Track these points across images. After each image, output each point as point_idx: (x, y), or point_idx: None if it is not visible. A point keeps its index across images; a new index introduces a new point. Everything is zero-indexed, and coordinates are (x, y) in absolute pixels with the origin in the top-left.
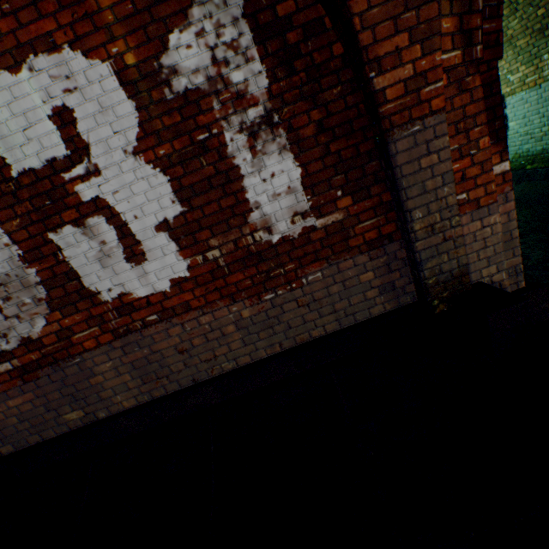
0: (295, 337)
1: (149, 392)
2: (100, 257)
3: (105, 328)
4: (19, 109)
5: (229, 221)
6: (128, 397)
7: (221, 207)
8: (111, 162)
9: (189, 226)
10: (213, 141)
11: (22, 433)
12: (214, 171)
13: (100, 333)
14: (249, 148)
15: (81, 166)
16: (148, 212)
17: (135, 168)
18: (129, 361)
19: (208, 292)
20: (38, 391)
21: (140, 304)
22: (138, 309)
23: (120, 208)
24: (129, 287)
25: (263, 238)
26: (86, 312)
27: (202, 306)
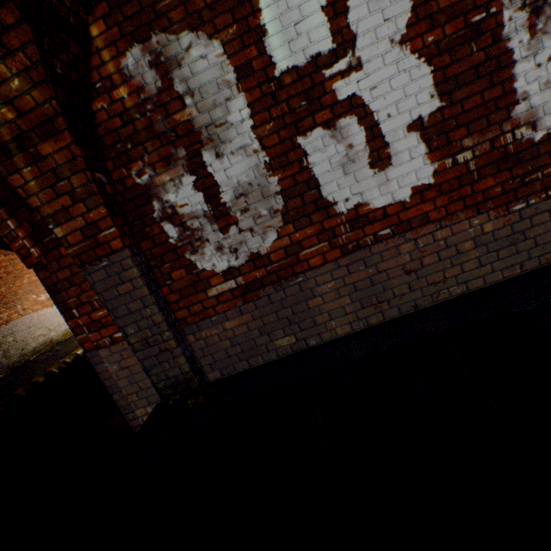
0: (539, 257)
1: (365, 319)
2: (343, 163)
3: (334, 244)
4: (294, 2)
5: (488, 117)
6: (342, 324)
7: (483, 100)
8: (374, 54)
9: (443, 125)
10: (487, 23)
11: (231, 359)
12: (482, 57)
13: (327, 249)
14: (527, 28)
15: (342, 61)
16: (402, 109)
17: (397, 60)
18: (351, 282)
19: (450, 203)
20: (254, 313)
21: (374, 217)
22: (371, 222)
23: (374, 106)
24: (367, 197)
25: (524, 135)
26: (317, 226)
27: (439, 219)
